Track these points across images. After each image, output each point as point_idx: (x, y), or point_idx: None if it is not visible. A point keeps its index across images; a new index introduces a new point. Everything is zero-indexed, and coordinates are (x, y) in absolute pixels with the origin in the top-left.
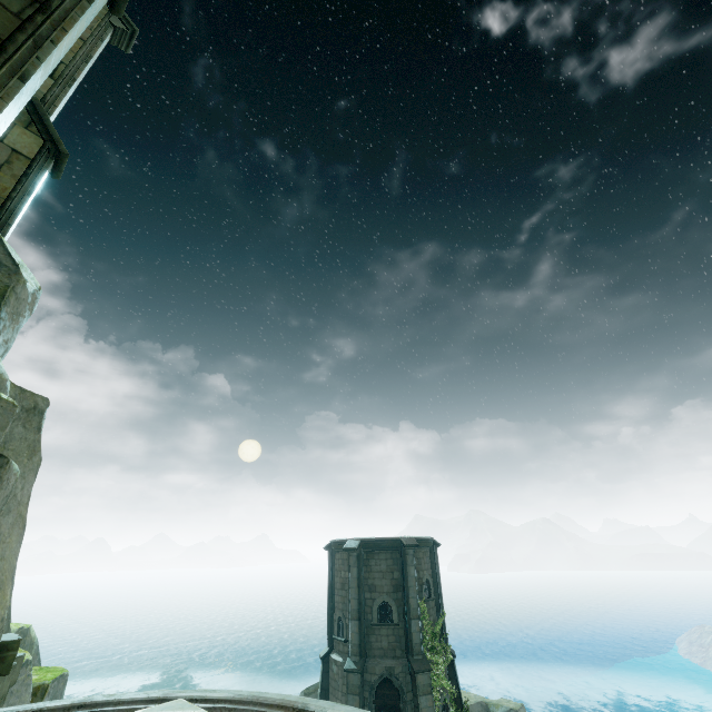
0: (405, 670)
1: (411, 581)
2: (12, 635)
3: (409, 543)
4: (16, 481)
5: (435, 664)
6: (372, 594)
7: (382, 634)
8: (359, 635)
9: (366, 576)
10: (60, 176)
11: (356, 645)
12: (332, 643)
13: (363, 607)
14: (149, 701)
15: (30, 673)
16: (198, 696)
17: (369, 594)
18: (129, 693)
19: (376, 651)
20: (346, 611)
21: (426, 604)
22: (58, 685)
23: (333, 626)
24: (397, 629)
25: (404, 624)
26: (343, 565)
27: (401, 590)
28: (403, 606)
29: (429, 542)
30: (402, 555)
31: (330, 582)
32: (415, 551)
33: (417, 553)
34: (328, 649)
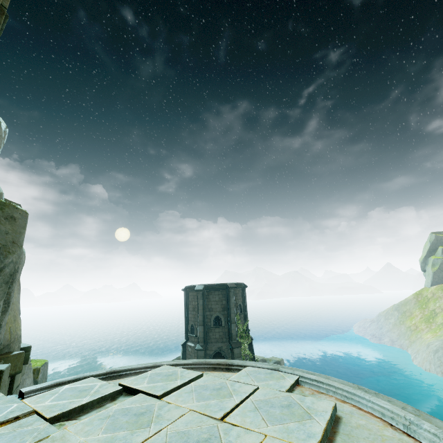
0: (228, 347)
1: (232, 305)
2: (24, 344)
3: (232, 286)
4: (24, 259)
5: (243, 344)
6: (210, 312)
7: (216, 332)
8: (204, 333)
9: (207, 304)
10: (1, 33)
11: (202, 338)
12: (187, 338)
13: (205, 319)
14: (147, 367)
15: (30, 363)
16: (173, 363)
17: (209, 313)
18: (133, 365)
19: (213, 340)
20: (196, 321)
21: (239, 316)
22: (44, 368)
23: (188, 329)
24: (224, 328)
25: (228, 326)
26: (193, 299)
27: (226, 310)
28: (227, 318)
29: (242, 285)
30: (227, 292)
31: (186, 307)
32: (234, 290)
33: (235, 291)
34: (186, 340)
